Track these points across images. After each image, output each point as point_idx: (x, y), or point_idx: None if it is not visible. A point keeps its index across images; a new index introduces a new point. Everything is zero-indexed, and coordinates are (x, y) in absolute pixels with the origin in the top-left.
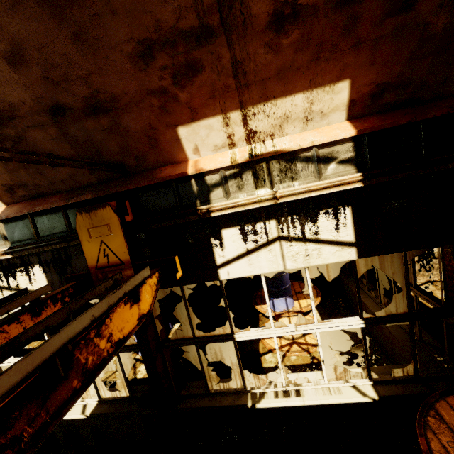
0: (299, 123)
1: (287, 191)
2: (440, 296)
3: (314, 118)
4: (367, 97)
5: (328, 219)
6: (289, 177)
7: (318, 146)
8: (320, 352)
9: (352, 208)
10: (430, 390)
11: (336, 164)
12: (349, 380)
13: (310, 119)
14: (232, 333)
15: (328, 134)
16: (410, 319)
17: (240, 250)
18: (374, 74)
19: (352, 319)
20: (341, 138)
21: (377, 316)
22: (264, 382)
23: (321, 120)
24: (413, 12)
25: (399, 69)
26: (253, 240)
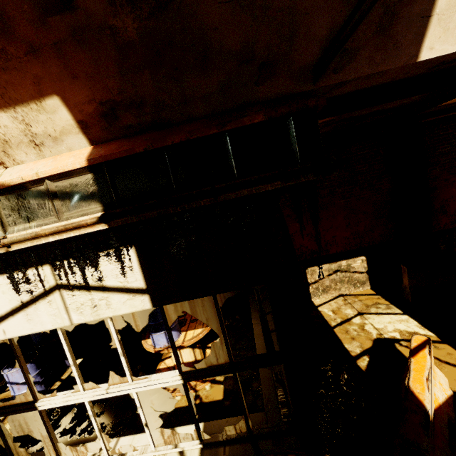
0: (29, 149)
1: (19, 235)
2: (345, 312)
3: (46, 143)
4: (98, 118)
5: (111, 262)
6: (24, 217)
7: (50, 178)
8: (141, 415)
9: (136, 249)
10: (255, 453)
11: (78, 201)
12: (179, 444)
13: (40, 144)
14: (35, 401)
15: (59, 163)
16: (230, 371)
17: (14, 303)
18: (86, 89)
19: (171, 374)
20: (71, 169)
21: (198, 368)
22: (91, 452)
23: (57, 144)
24: (80, 10)
25: (115, 84)
26: (27, 291)
